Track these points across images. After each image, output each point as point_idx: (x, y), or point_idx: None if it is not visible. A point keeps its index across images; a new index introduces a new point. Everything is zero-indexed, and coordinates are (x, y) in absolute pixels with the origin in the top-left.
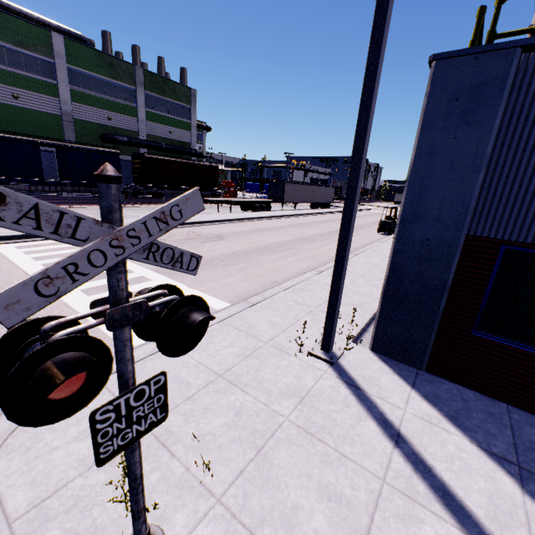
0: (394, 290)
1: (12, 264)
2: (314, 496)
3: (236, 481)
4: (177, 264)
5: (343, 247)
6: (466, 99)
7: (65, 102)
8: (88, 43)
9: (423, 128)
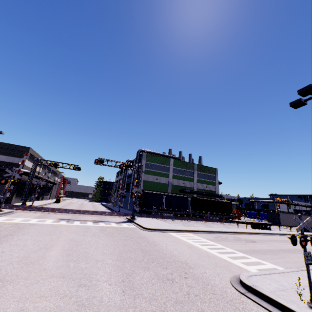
0: None
1: (182, 239)
2: None
3: None
4: (309, 229)
5: None
6: None
7: (170, 179)
8: (179, 159)
9: None
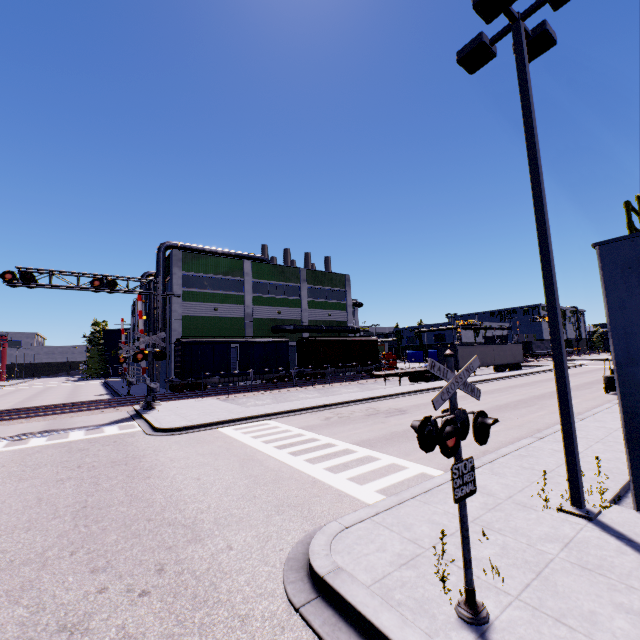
0: (638, 435)
1: (240, 442)
2: (610, 608)
3: (526, 589)
4: (472, 393)
5: (563, 394)
6: (637, 266)
7: (248, 306)
8: (266, 261)
9: (606, 290)
